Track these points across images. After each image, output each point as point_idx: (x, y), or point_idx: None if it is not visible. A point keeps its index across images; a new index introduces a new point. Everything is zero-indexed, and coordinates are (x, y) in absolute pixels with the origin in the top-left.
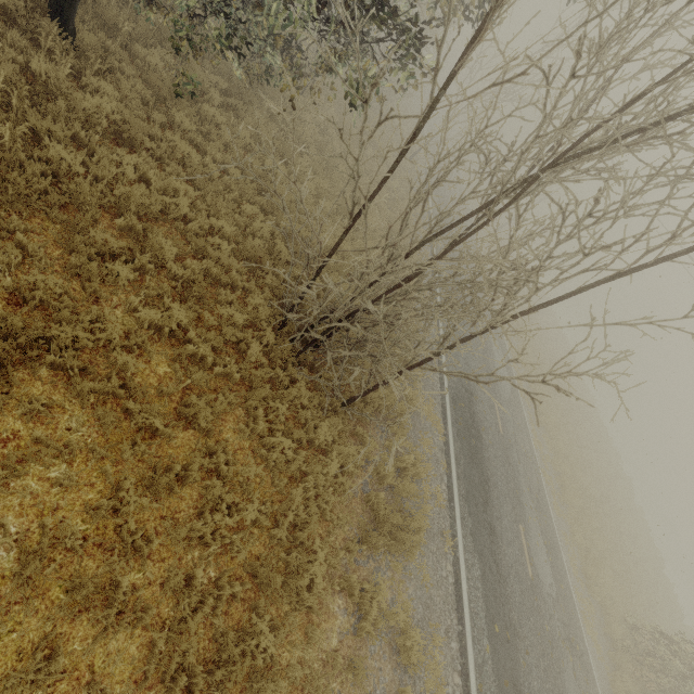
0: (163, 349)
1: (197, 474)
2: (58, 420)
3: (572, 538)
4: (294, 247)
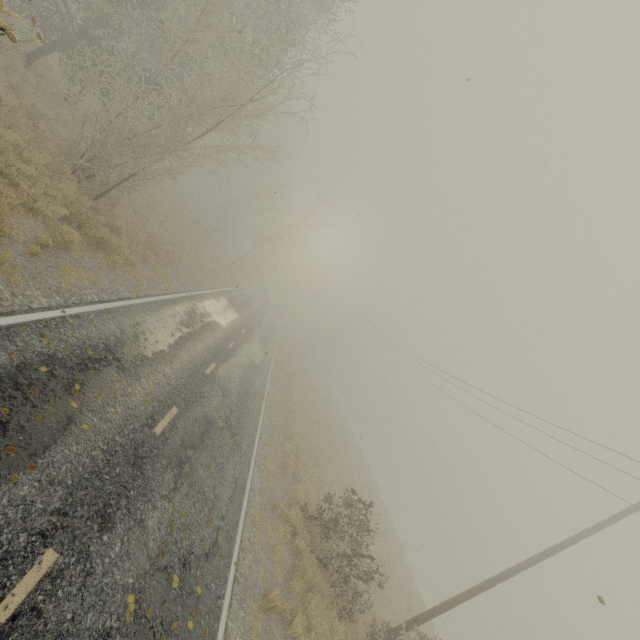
0: None
1: None
2: None
3: (282, 447)
4: None
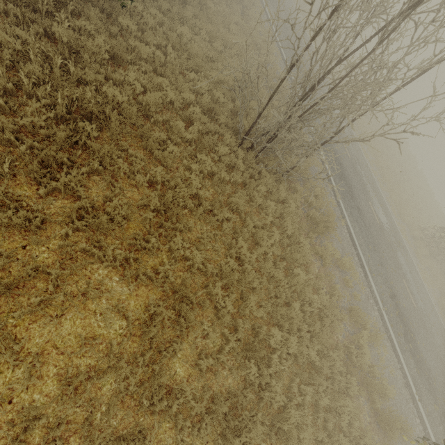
0: (205, 181)
1: (253, 229)
2: (195, 228)
3: (391, 199)
4: (223, 91)
